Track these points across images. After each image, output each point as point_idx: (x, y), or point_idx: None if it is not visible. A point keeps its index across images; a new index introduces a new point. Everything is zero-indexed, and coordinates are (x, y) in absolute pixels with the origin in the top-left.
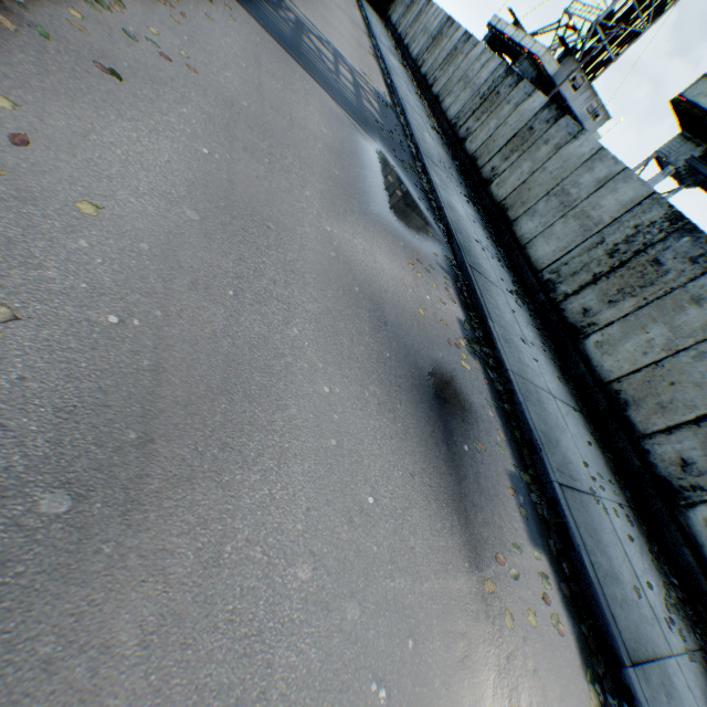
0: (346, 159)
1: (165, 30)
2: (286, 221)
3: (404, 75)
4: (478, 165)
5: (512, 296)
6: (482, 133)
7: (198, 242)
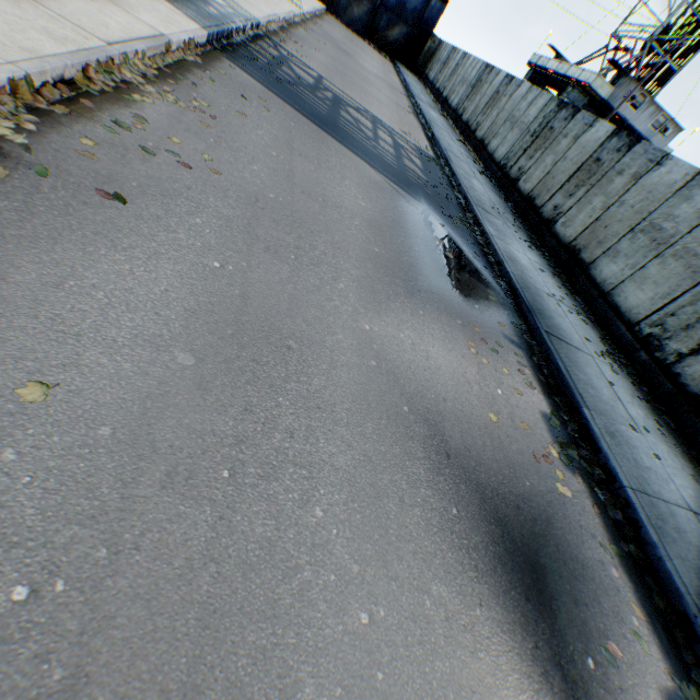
0: (387, 230)
1: (189, 136)
2: (313, 332)
3: (445, 125)
4: (536, 204)
5: (603, 360)
6: (536, 170)
7: (187, 400)
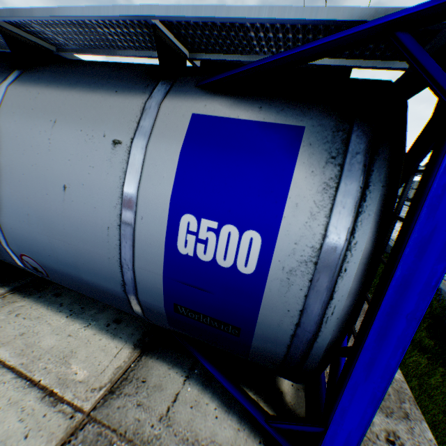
0: None
1: None
2: None
3: None
4: None
5: None
6: (410, 193)
7: None
